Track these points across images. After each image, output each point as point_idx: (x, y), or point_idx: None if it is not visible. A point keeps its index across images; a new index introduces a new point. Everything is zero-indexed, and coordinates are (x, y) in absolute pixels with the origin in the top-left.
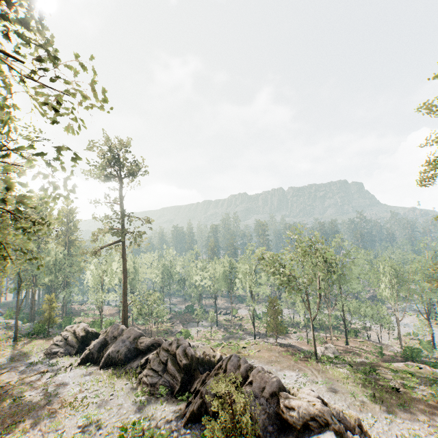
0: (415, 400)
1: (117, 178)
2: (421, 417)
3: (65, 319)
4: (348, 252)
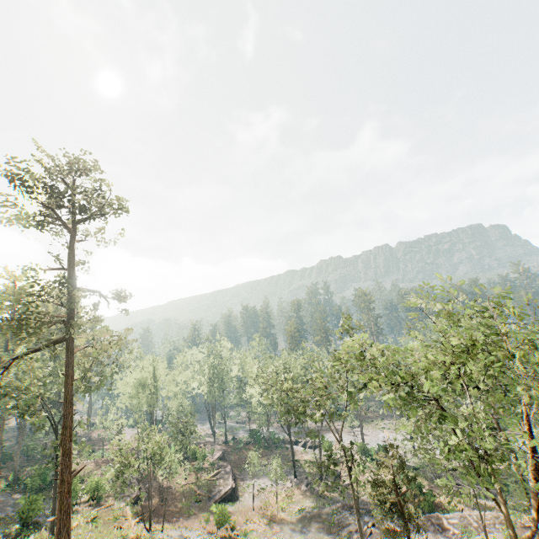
0: None
1: (69, 224)
2: None
3: (37, 472)
4: None
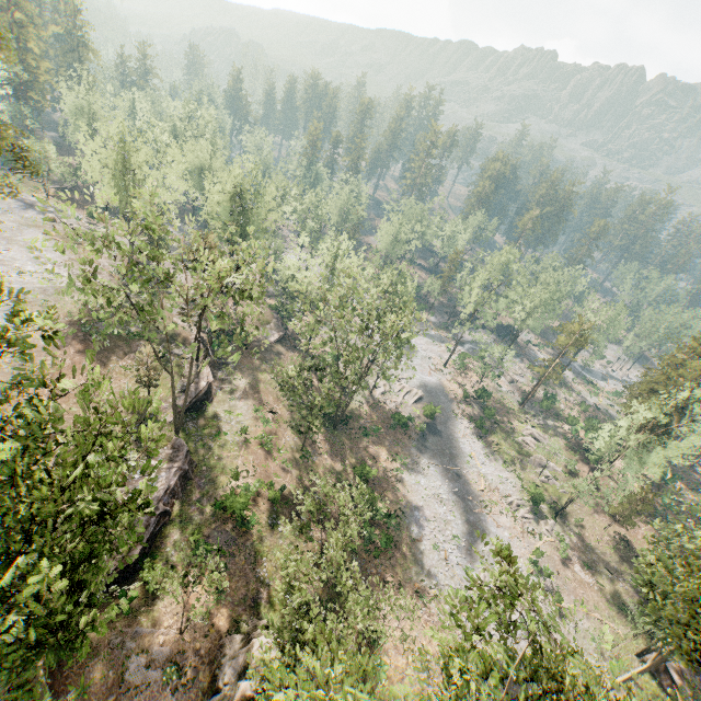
0: (76, 323)
1: None
2: None
3: None
4: (257, 193)
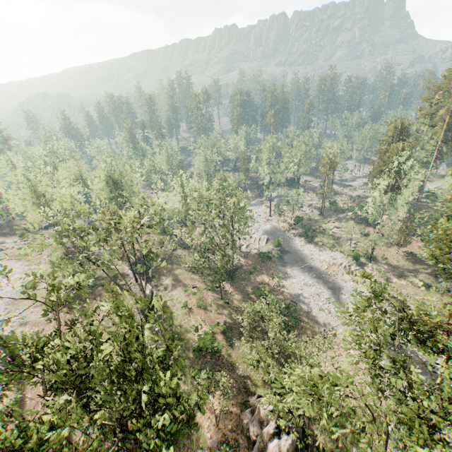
0: None
1: None
2: (35, 309)
3: None
4: (121, 172)
